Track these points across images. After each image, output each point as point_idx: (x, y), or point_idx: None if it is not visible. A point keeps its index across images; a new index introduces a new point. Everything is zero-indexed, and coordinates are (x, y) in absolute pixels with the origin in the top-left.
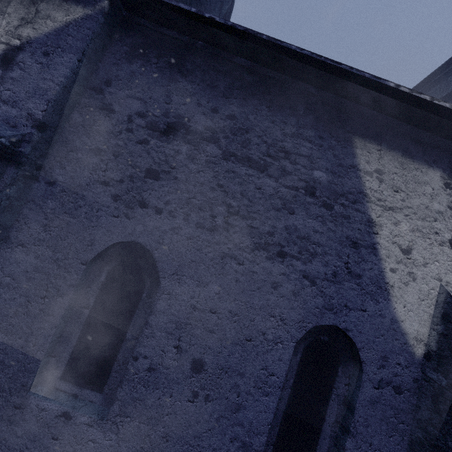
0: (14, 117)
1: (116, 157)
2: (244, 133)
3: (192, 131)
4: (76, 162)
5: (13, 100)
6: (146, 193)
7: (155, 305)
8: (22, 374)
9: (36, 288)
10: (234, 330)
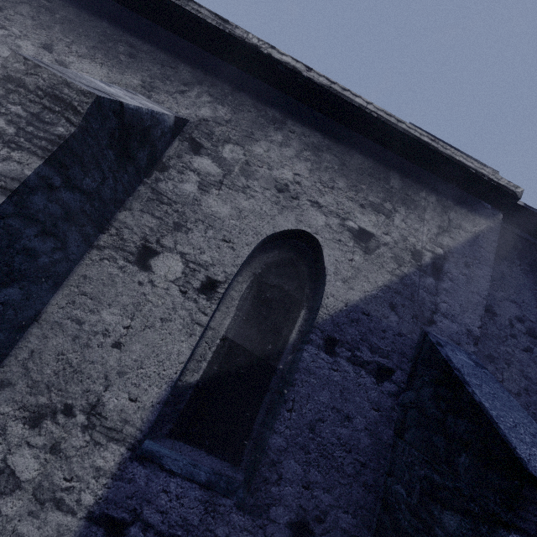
0: (456, 333)
1: (508, 365)
2: None
3: None
4: None
5: (451, 314)
6: None
7: None
8: None
9: None
10: None
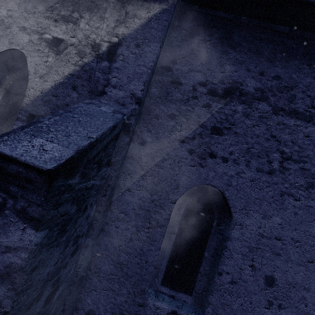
0: (122, 97)
1: (187, 119)
2: (289, 90)
3: (245, 92)
4: (158, 126)
5: (119, 85)
6: (213, 146)
7: (230, 233)
8: (140, 282)
9: (142, 221)
10: (297, 253)
